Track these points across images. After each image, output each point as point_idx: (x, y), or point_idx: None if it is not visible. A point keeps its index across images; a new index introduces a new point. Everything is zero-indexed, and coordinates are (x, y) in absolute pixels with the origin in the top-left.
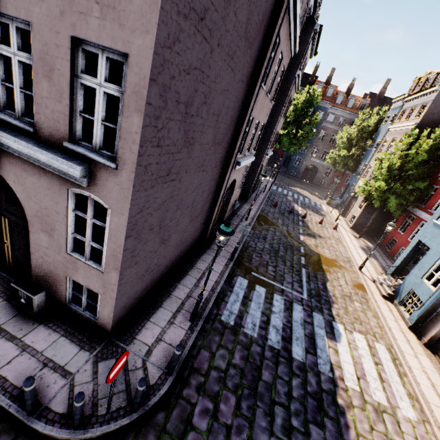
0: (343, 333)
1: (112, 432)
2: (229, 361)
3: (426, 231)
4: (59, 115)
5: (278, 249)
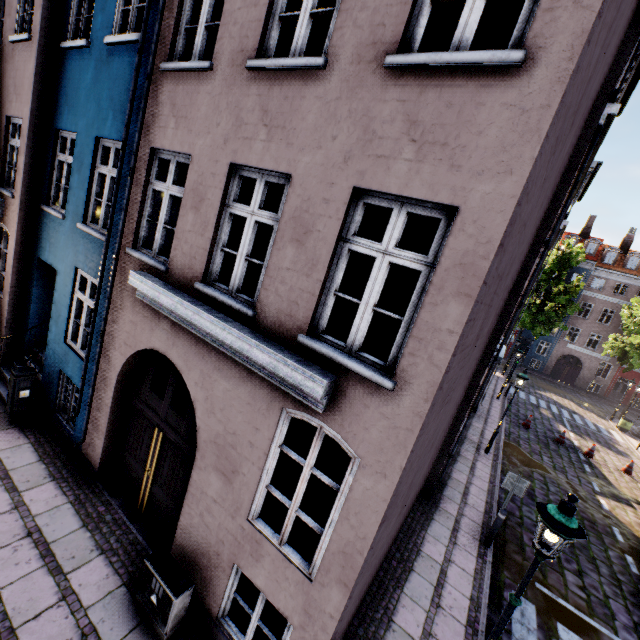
0: None
1: None
2: None
3: None
4: (301, 293)
5: None
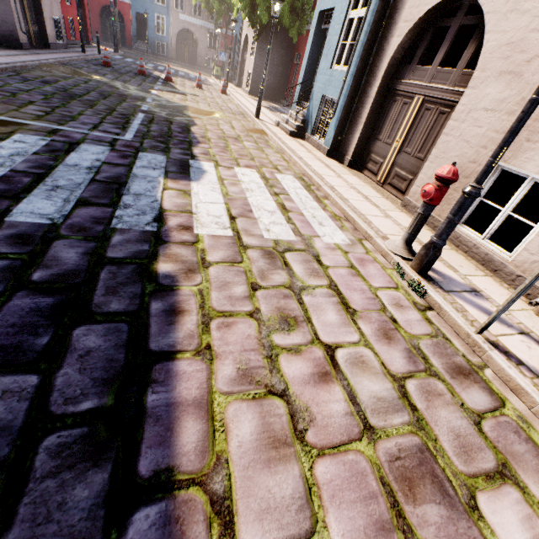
0: (211, 171)
1: None
2: None
3: None
4: None
5: (81, 94)
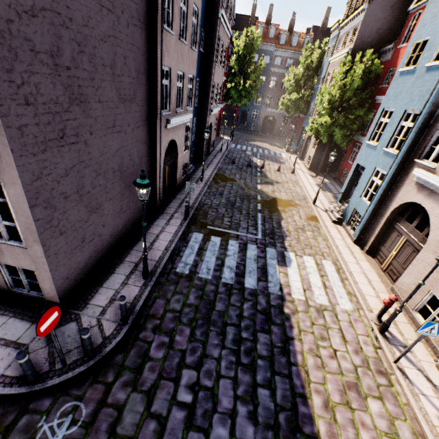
0: (293, 259)
1: (72, 379)
2: (184, 302)
3: (362, 153)
4: None
5: (234, 201)
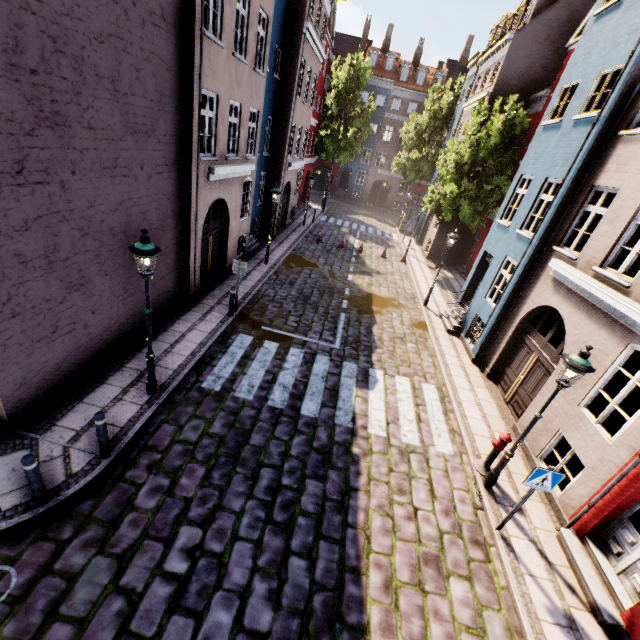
0: (381, 379)
1: (6, 533)
2: (205, 431)
3: (491, 236)
4: None
5: (310, 294)
